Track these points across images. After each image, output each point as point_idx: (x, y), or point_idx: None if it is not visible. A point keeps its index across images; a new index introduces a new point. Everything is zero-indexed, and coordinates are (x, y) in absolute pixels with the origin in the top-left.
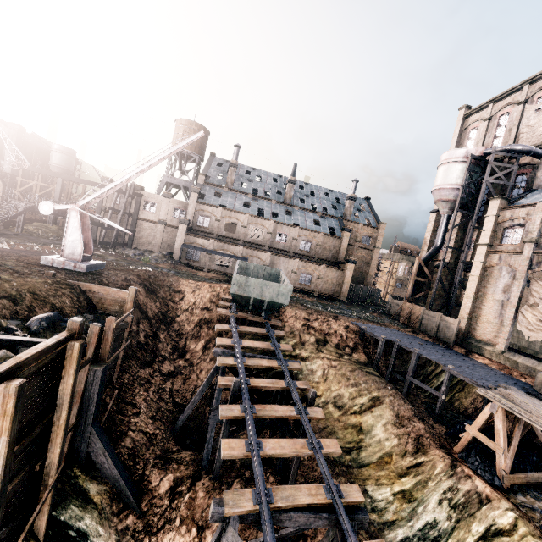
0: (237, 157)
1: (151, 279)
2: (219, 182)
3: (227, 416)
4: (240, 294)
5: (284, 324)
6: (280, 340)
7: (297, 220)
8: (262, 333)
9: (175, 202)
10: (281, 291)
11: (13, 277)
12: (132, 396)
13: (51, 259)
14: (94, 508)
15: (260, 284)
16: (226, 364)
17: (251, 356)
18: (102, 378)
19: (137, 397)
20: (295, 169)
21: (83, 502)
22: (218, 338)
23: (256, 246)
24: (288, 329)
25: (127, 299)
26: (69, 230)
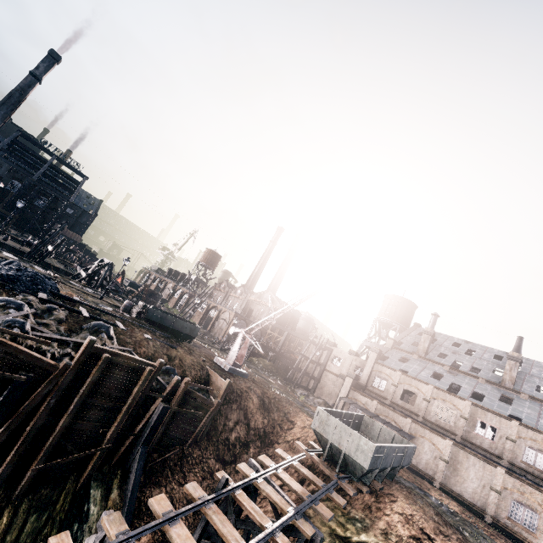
0: (433, 325)
1: (273, 400)
2: (411, 349)
3: (188, 489)
4: (320, 432)
5: (381, 516)
6: (362, 533)
7: (519, 412)
8: (316, 483)
9: (357, 360)
10: (361, 446)
11: (184, 352)
12: (189, 470)
13: (218, 359)
14: (104, 507)
15: (340, 428)
16: (242, 471)
17: (273, 486)
18: (161, 413)
19: (192, 474)
20: (520, 343)
21: (105, 496)
22: (264, 454)
23: (441, 430)
24: (382, 526)
25: (222, 387)
26: (235, 344)
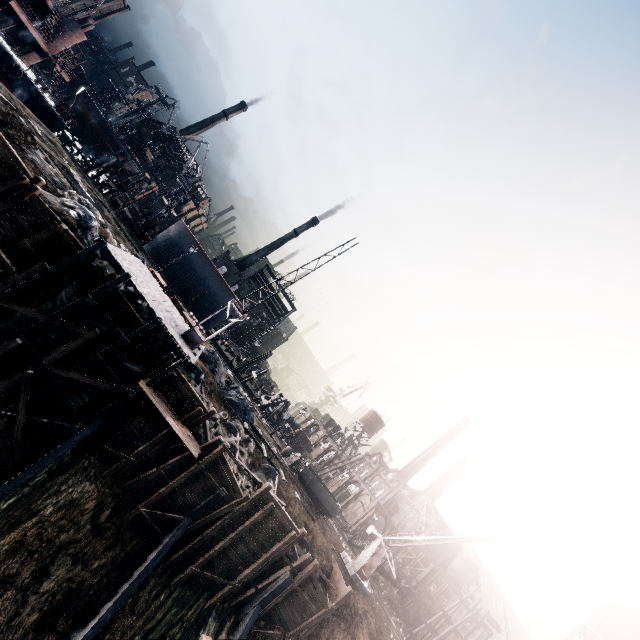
0: None
1: None
2: None
3: None
4: None
5: None
6: None
7: None
8: None
9: None
10: None
11: (319, 529)
12: None
13: (346, 555)
14: None
15: None
16: None
17: None
18: (284, 582)
19: None
20: None
21: (216, 632)
22: None
23: None
24: None
25: (342, 592)
26: (368, 548)
